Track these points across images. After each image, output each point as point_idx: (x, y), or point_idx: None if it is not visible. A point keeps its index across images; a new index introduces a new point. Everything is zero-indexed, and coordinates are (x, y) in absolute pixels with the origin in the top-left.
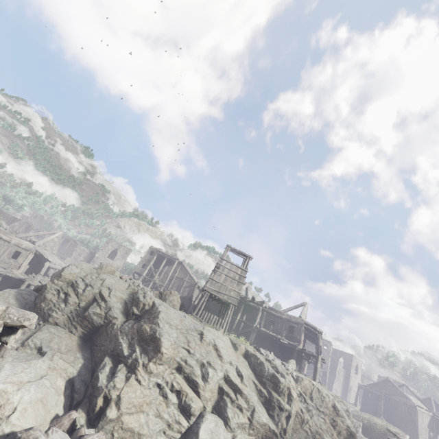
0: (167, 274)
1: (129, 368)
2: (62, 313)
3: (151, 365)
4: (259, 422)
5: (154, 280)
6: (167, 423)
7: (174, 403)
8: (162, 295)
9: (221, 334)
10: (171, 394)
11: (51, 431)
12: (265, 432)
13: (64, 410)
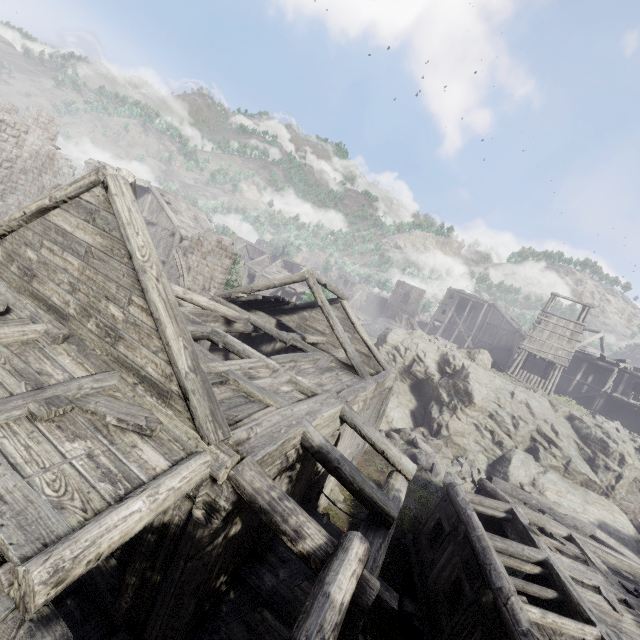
0: (475, 320)
1: (451, 410)
2: (394, 369)
3: (467, 410)
4: (576, 471)
5: (459, 328)
6: (484, 448)
7: (488, 438)
8: (470, 353)
9: (537, 395)
10: (486, 432)
11: (414, 433)
12: (585, 481)
13: (414, 427)
